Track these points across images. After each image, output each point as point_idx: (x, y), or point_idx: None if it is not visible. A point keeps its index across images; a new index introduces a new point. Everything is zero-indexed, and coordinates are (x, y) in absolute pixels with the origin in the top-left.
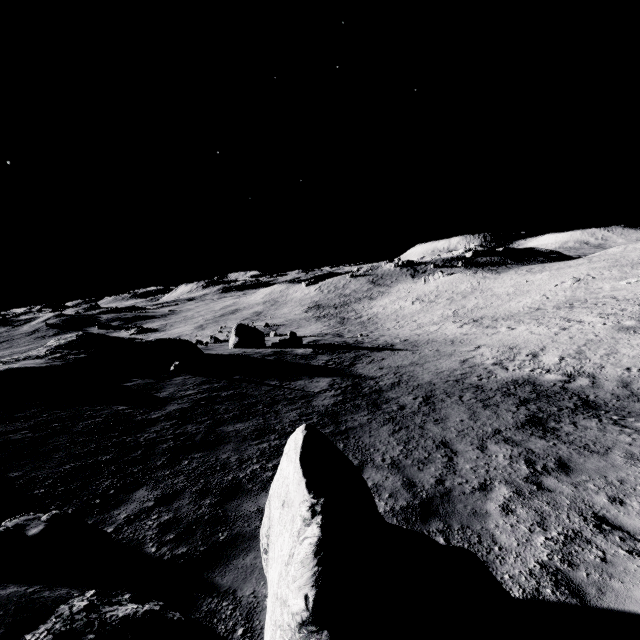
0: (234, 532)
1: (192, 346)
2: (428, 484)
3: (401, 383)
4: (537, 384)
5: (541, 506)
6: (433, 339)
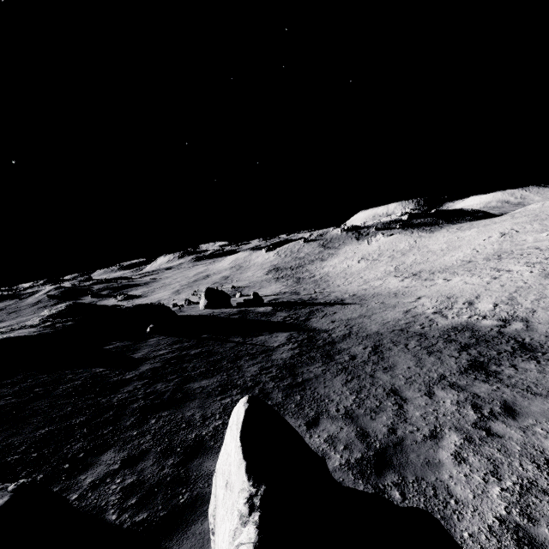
0: (194, 494)
1: (166, 309)
2: (381, 434)
3: (351, 334)
4: (475, 330)
5: (492, 453)
6: (378, 293)
